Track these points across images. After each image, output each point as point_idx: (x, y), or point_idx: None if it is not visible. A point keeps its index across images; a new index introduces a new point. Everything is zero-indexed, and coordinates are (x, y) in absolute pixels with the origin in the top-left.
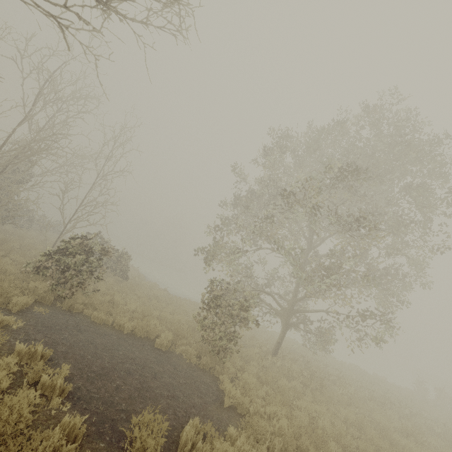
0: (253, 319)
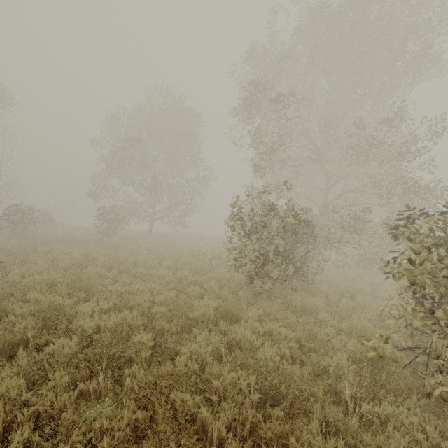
0: (121, 218)
